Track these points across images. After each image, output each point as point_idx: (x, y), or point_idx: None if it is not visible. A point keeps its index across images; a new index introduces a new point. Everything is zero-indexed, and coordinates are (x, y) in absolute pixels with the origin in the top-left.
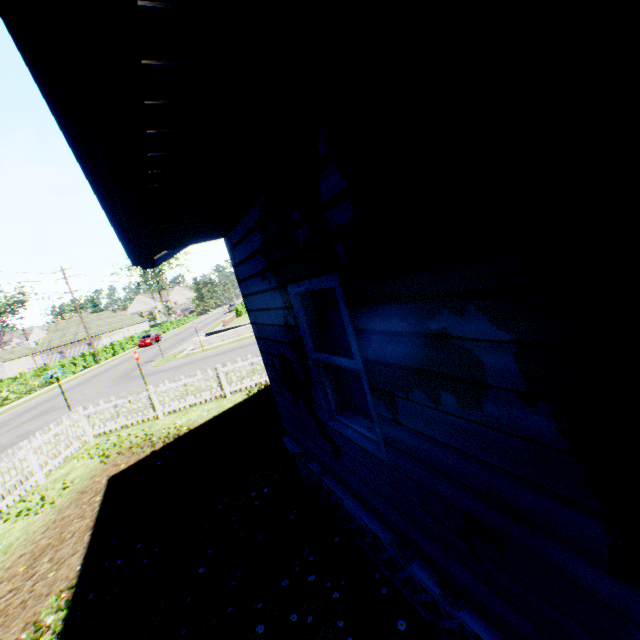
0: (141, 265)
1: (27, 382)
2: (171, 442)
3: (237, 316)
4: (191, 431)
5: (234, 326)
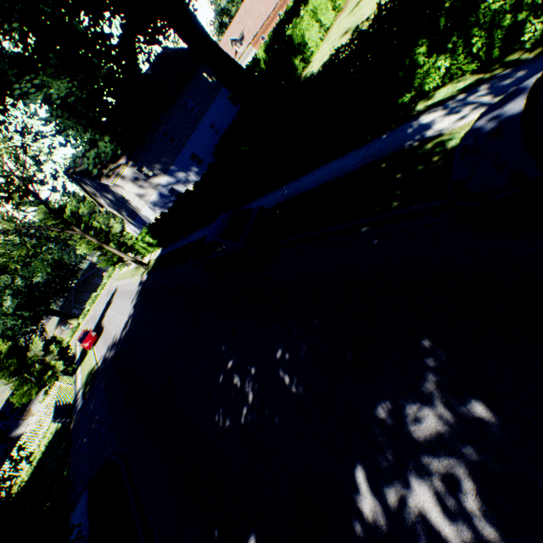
0: None
1: None
2: None
3: None
4: None
5: None
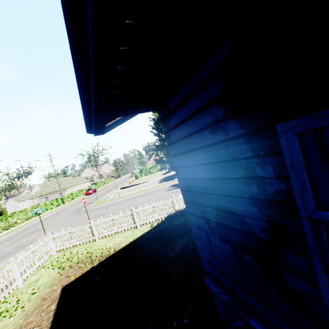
0: (94, 128)
1: (27, 213)
2: (104, 260)
3: (136, 179)
4: (117, 252)
5: (135, 184)
